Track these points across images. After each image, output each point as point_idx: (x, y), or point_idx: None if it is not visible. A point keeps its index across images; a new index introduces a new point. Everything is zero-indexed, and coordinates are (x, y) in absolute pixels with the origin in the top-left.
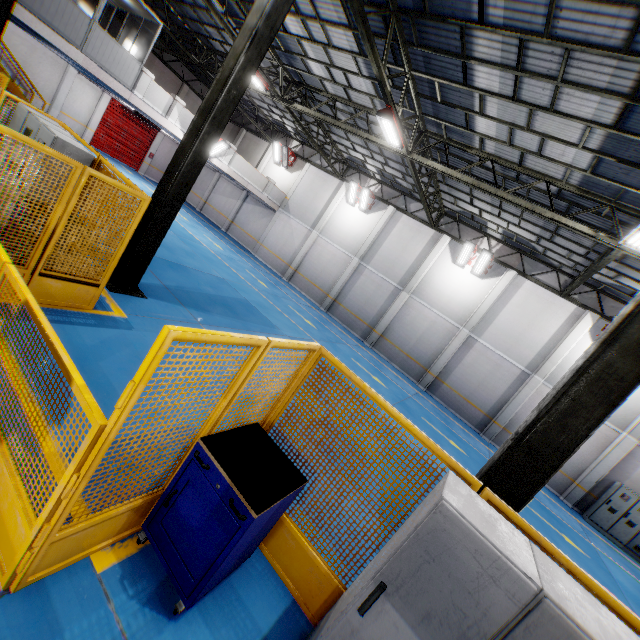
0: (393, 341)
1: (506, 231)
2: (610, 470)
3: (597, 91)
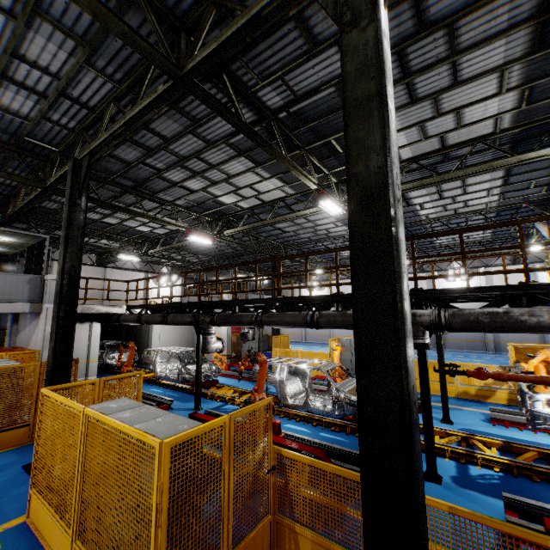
0: (453, 338)
1: None
2: None
3: None
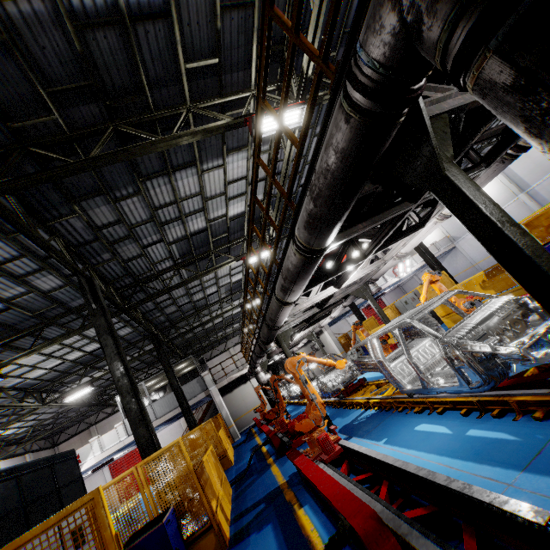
0: None
1: None
2: None
3: None
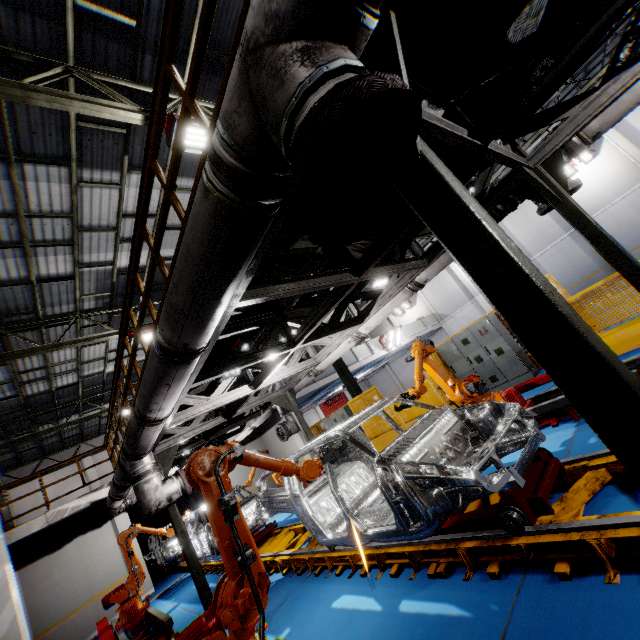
0: (634, 247)
1: None
2: None
3: None
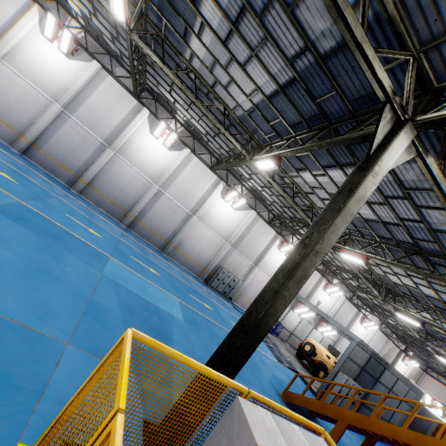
0: (99, 190)
1: (188, 121)
2: (220, 261)
3: (269, 74)
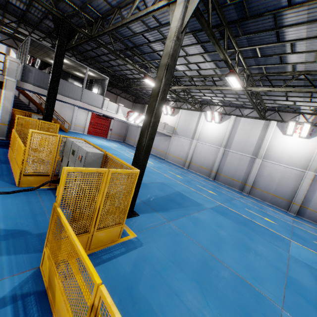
0: (261, 188)
1: (316, 107)
2: None
3: None
